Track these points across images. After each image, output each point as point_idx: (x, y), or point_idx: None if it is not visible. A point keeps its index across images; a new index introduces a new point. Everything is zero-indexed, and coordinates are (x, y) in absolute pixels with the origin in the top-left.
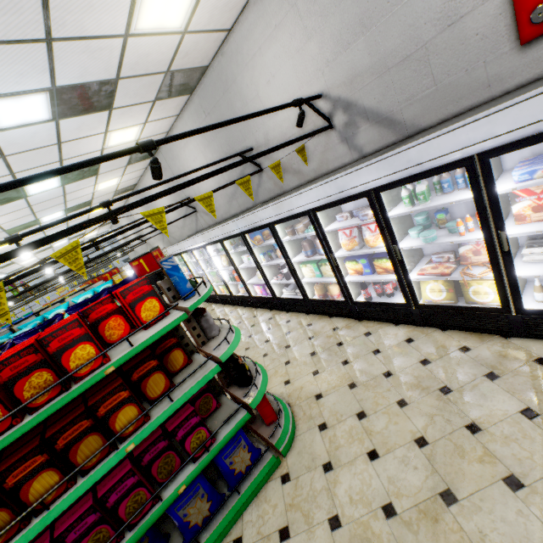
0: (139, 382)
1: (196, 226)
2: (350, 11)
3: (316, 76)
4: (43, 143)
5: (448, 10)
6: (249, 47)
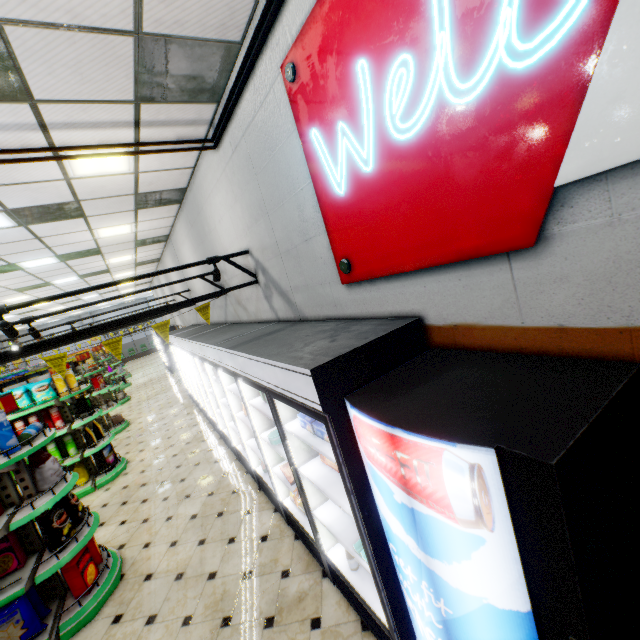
0: None
1: (196, 317)
2: (254, 194)
3: (244, 234)
4: (19, 238)
5: (303, 227)
6: (207, 187)
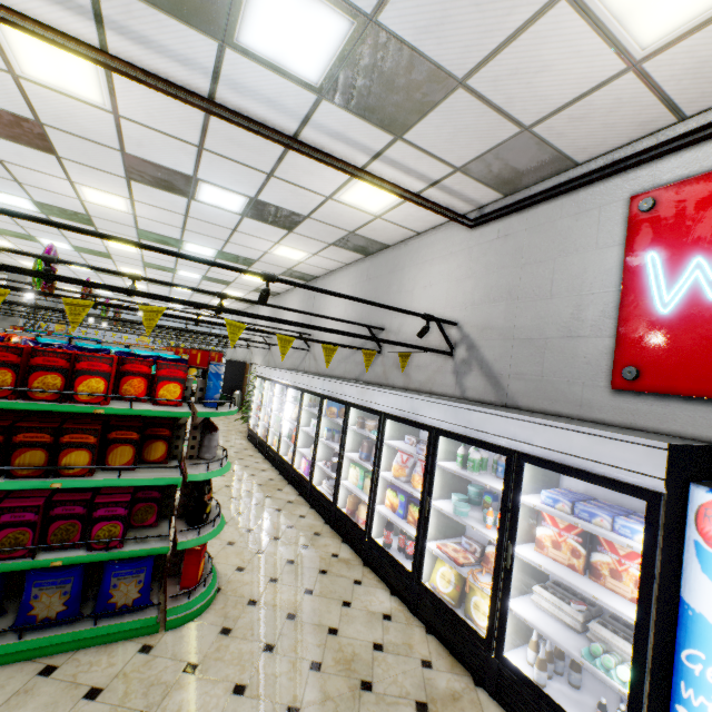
0: (112, 442)
1: (300, 363)
2: (506, 278)
3: (460, 307)
4: (222, 224)
5: (571, 325)
6: (426, 254)
